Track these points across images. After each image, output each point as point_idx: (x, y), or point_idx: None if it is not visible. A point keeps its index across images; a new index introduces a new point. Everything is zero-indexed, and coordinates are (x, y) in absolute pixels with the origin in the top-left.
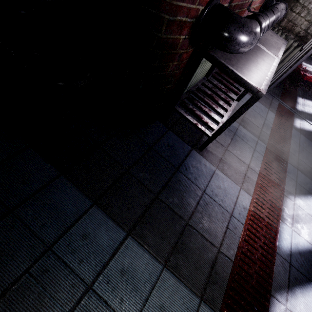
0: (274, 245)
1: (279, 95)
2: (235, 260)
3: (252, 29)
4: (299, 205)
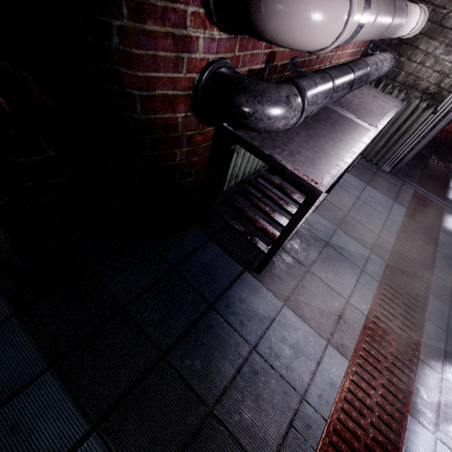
0: None
1: (415, 178)
2: None
3: (281, 98)
4: None
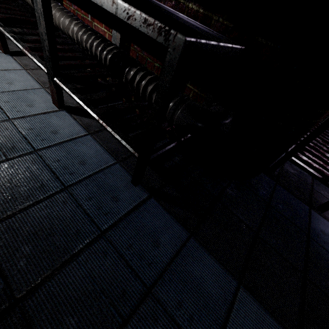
0: None
1: None
2: None
3: None
4: None
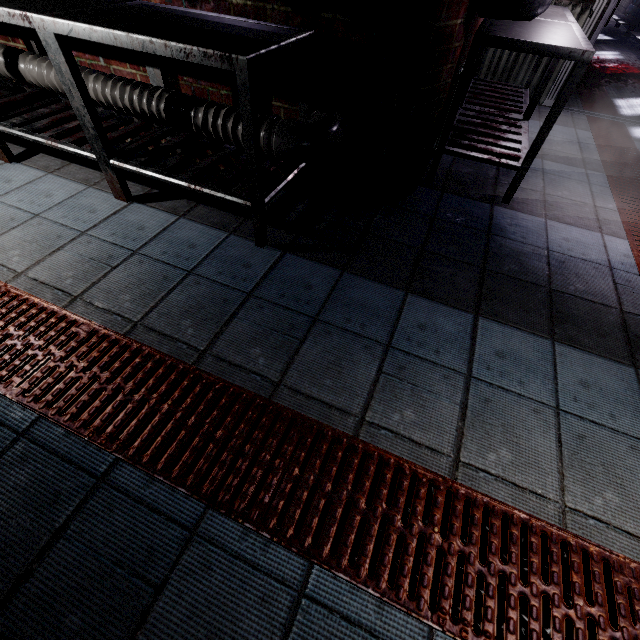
0: None
1: (578, 106)
2: None
3: None
4: None
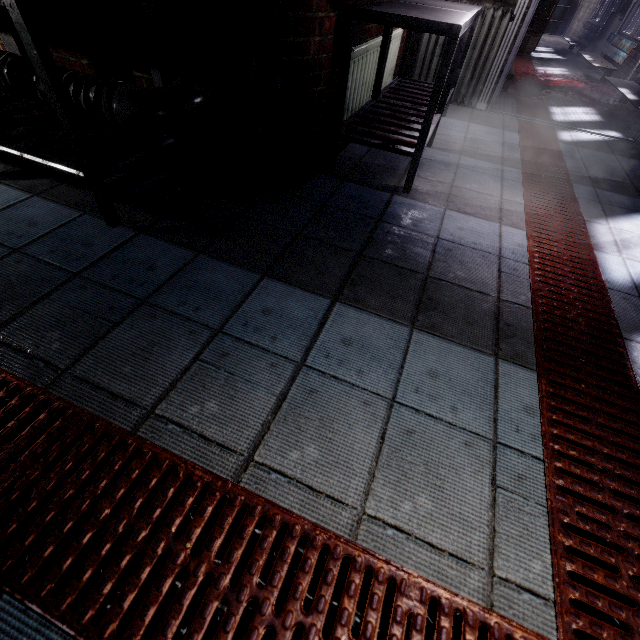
0: (598, 280)
1: (513, 111)
2: (533, 306)
3: None
4: (620, 228)
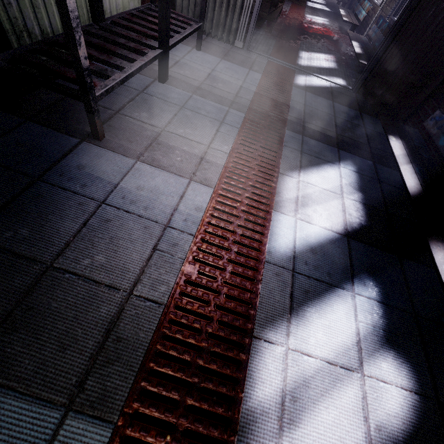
0: (261, 251)
1: (268, 52)
2: (170, 300)
3: None
4: (308, 181)
